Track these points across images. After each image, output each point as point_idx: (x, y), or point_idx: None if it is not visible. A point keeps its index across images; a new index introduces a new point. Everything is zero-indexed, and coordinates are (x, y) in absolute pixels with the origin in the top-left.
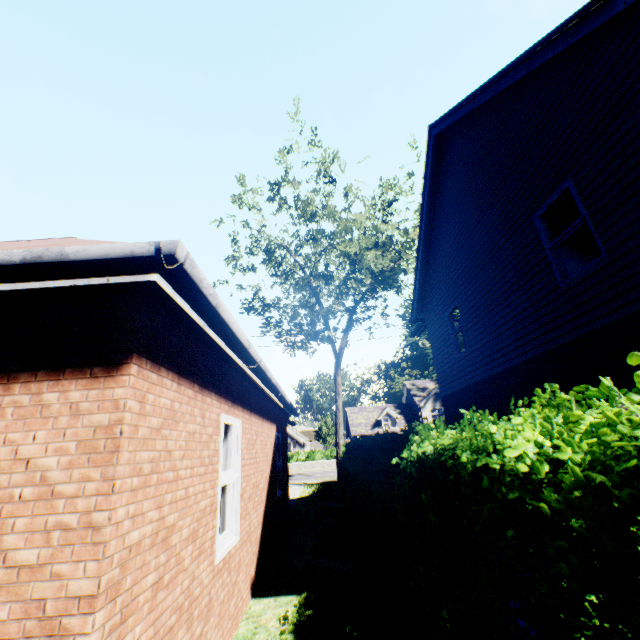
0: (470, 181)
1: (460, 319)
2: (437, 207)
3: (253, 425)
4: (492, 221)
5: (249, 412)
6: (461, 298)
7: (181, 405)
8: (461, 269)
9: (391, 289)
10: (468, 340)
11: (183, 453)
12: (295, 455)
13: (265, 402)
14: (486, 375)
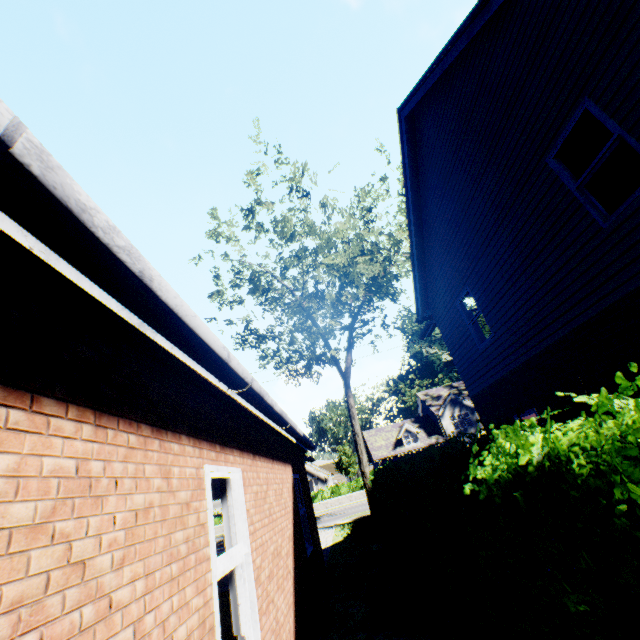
0: (456, 151)
1: (476, 304)
2: (422, 193)
3: (260, 471)
4: (492, 184)
5: (251, 455)
6: (472, 280)
7: (108, 464)
8: (465, 249)
9: (386, 297)
10: (491, 325)
11: (121, 554)
12: (319, 493)
13: (272, 439)
14: (523, 359)
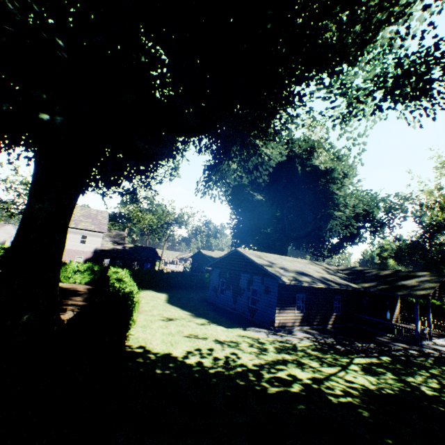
0: None
1: None
2: None
3: None
4: None
5: None
6: None
7: None
8: None
9: None
10: None
11: None
12: None
13: None
14: None
